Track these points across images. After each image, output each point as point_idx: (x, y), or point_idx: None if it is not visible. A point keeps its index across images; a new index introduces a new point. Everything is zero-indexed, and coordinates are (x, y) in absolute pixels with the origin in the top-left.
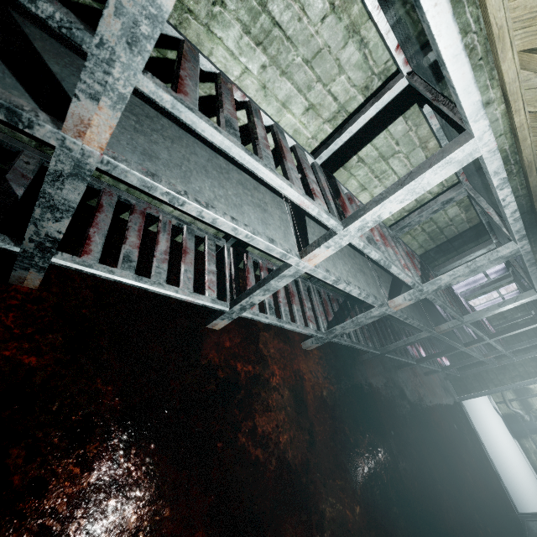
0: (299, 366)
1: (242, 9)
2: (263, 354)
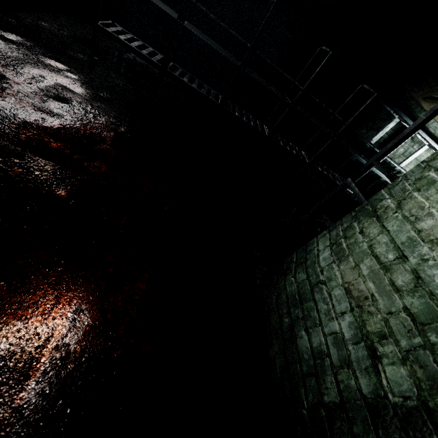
0: None
1: (415, 163)
2: None
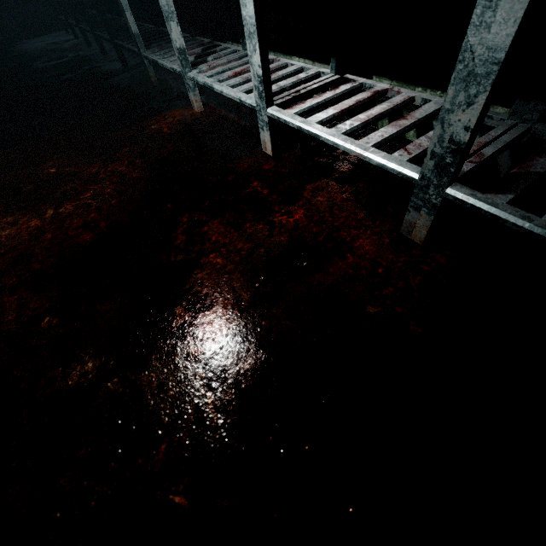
0: (355, 240)
1: None
2: (301, 194)
